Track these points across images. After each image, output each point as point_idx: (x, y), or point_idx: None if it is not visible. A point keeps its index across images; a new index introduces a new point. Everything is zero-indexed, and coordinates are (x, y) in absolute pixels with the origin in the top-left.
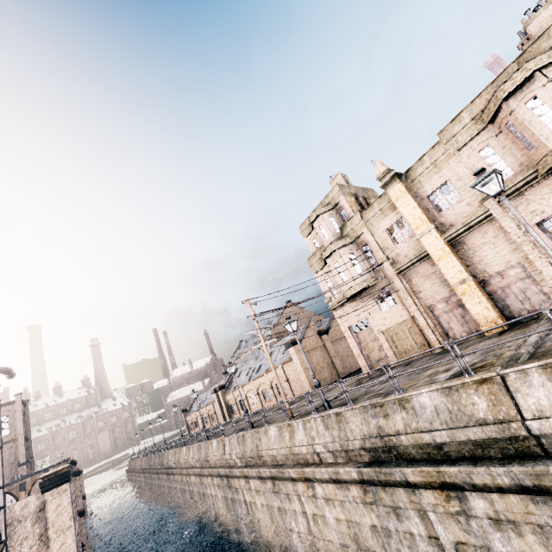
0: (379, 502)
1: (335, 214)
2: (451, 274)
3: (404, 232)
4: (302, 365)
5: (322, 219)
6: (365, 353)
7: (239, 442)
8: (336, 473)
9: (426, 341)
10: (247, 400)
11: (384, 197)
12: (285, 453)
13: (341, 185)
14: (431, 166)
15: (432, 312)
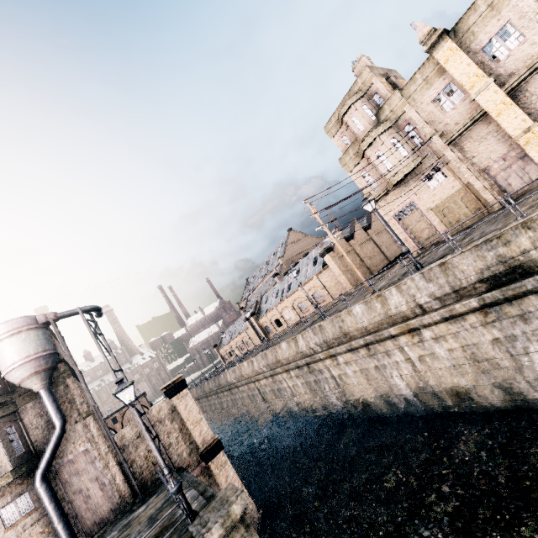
0: (504, 316)
1: (368, 101)
2: (513, 127)
3: (453, 98)
4: (340, 269)
5: (354, 109)
6: (412, 235)
7: (316, 333)
8: (451, 310)
9: (482, 204)
10: (282, 318)
11: (428, 65)
12: (380, 319)
13: (369, 66)
14: (487, 9)
15: (487, 174)
